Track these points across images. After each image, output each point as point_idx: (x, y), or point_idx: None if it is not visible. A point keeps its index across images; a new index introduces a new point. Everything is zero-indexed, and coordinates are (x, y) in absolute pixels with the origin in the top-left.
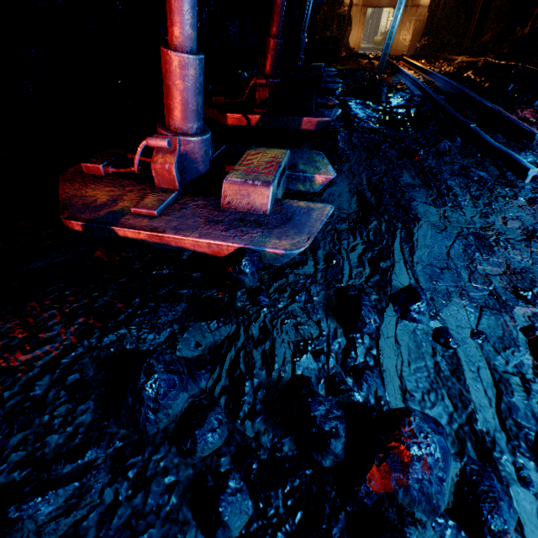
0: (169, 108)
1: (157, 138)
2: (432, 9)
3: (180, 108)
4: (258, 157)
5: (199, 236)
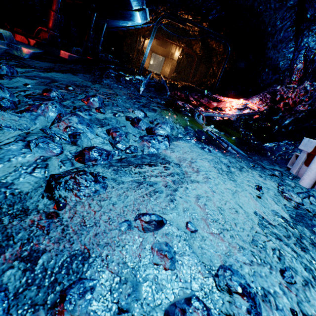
0: None
1: None
2: (178, 62)
3: None
4: None
5: None
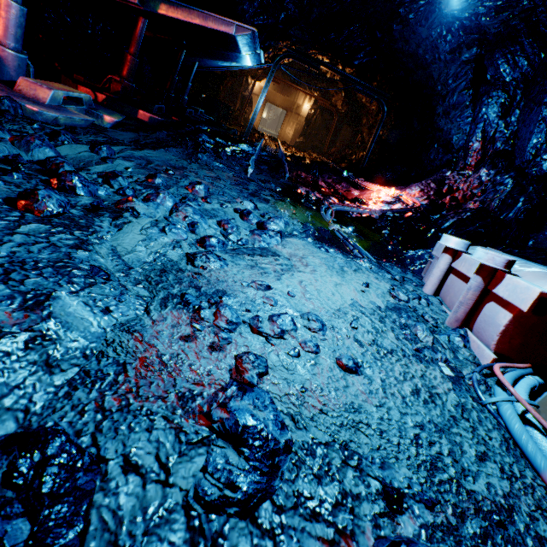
0: None
1: None
2: (307, 121)
3: (1, 28)
4: (62, 86)
5: None
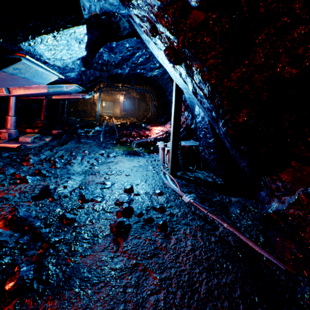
0: (7, 125)
1: (3, 130)
2: (124, 104)
3: (10, 125)
4: (30, 135)
5: (13, 144)
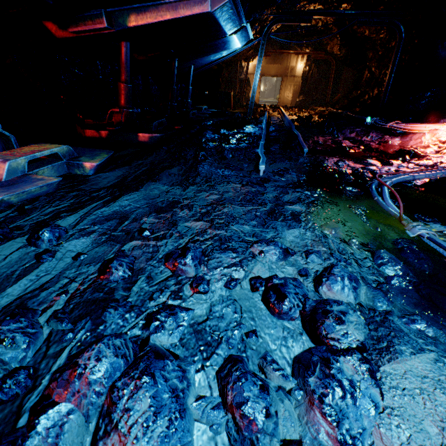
0: None
1: None
2: (304, 78)
3: None
4: (33, 148)
5: None
